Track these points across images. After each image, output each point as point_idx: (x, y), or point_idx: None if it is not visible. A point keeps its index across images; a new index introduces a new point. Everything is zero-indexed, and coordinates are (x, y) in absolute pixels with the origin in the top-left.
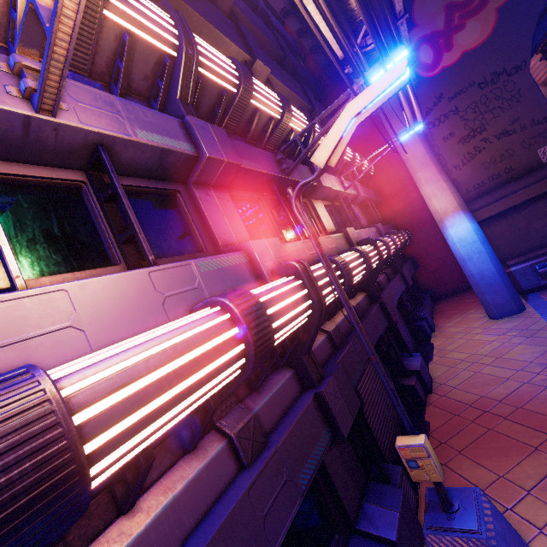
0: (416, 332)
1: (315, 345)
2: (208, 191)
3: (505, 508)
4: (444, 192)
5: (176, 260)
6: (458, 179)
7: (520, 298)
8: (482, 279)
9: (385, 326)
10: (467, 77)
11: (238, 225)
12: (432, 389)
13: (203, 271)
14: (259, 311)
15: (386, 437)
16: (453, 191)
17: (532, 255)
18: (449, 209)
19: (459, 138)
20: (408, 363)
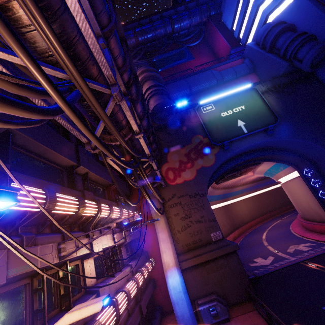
0: None
1: None
2: None
3: None
4: (169, 251)
5: None
6: (179, 238)
7: None
8: (183, 320)
9: None
10: (185, 190)
11: None
12: None
13: None
14: None
15: None
16: (174, 251)
17: (209, 298)
18: (170, 264)
19: (181, 216)
20: None
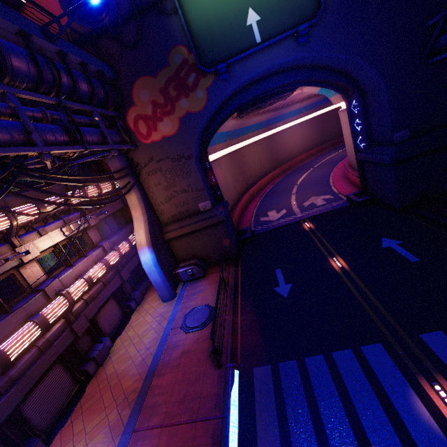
0: (125, 310)
1: None
2: None
3: (74, 446)
4: (142, 231)
5: None
6: (163, 209)
7: (182, 285)
8: (156, 283)
9: (70, 343)
10: (166, 152)
11: None
12: (104, 362)
13: None
14: None
15: (53, 411)
16: (147, 231)
17: (189, 263)
18: (142, 243)
19: (163, 186)
20: (94, 350)
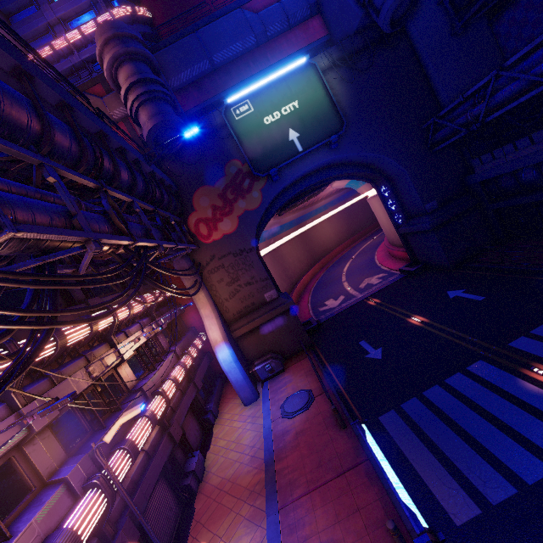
0: (204, 424)
1: (114, 506)
2: (34, 441)
3: None
4: (215, 327)
5: (16, 513)
6: (228, 306)
7: (261, 385)
8: (237, 383)
9: (171, 450)
10: (227, 248)
11: (57, 451)
12: (203, 477)
13: (40, 521)
14: (75, 538)
15: (167, 533)
16: (220, 326)
17: (265, 358)
18: (218, 340)
19: (226, 282)
20: (190, 464)
